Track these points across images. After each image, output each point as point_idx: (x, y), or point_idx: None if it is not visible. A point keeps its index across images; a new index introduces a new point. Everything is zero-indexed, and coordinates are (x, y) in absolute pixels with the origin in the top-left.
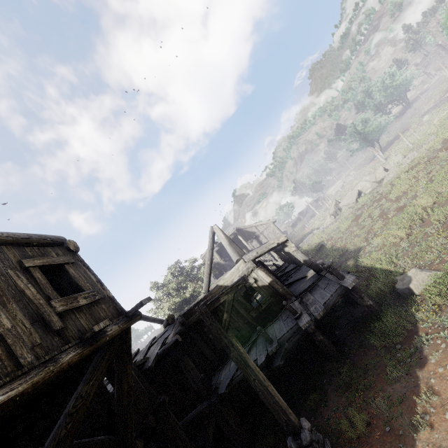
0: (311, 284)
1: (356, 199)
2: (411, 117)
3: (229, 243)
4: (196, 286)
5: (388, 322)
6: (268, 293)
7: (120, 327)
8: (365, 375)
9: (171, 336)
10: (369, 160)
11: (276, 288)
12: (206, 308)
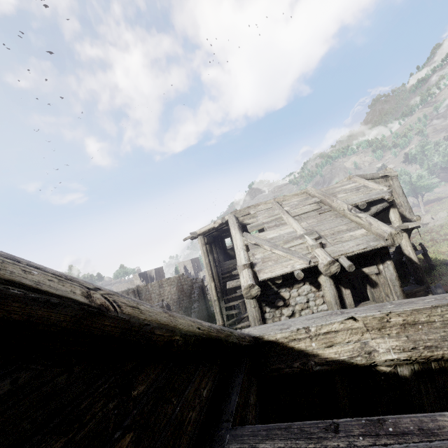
0: None
1: None
2: None
3: None
4: None
5: (444, 268)
6: None
7: None
8: (431, 279)
9: None
10: None
11: None
12: None
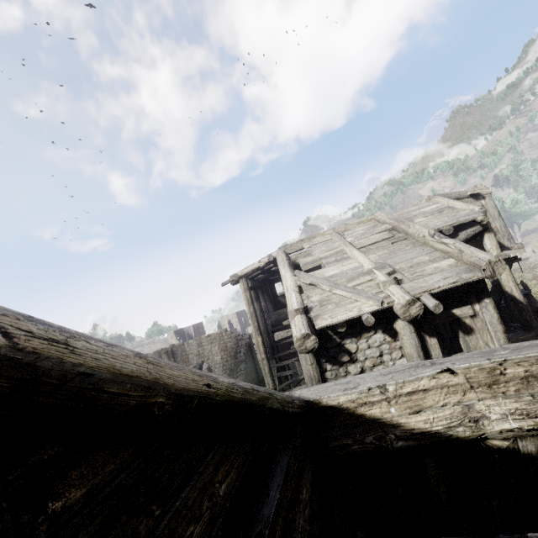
0: None
1: None
2: None
3: None
4: None
5: None
6: None
7: None
8: None
9: None
10: None
11: None
12: None
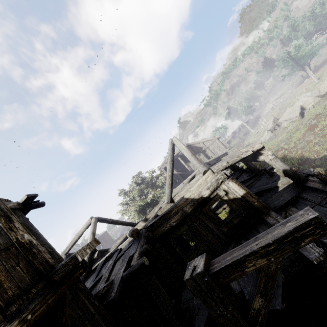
0: (292, 197)
1: (299, 113)
2: None
3: (193, 154)
4: (155, 192)
5: None
6: (240, 206)
7: (25, 323)
8: None
9: (136, 255)
10: (297, 84)
11: (251, 201)
12: (210, 281)
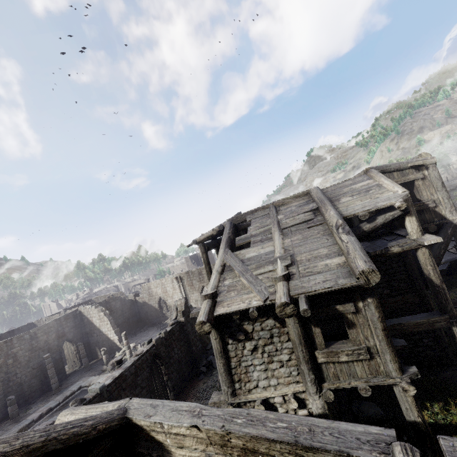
0: None
1: None
2: None
3: None
4: None
5: None
6: None
7: None
8: None
9: None
10: None
11: None
12: None
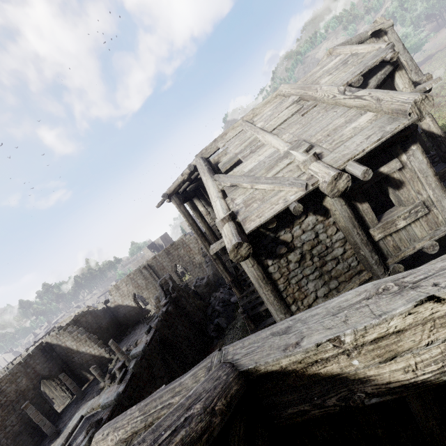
0: None
1: None
2: (445, 38)
3: None
4: None
5: None
6: None
7: None
8: None
9: None
10: None
11: None
12: None
